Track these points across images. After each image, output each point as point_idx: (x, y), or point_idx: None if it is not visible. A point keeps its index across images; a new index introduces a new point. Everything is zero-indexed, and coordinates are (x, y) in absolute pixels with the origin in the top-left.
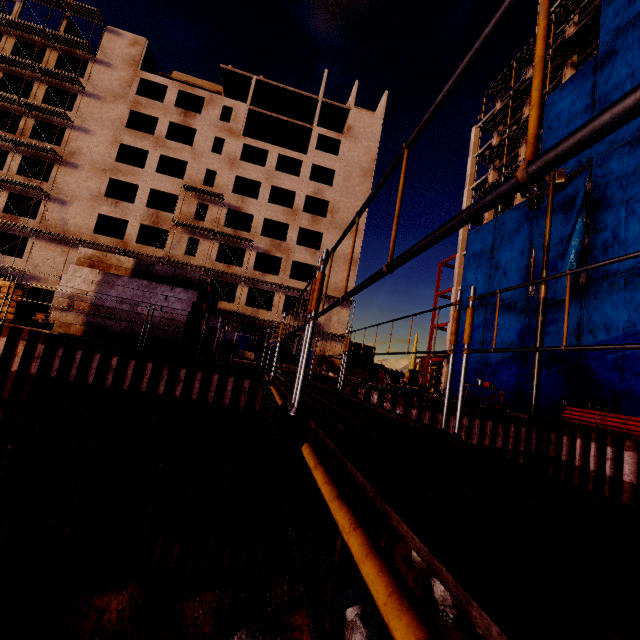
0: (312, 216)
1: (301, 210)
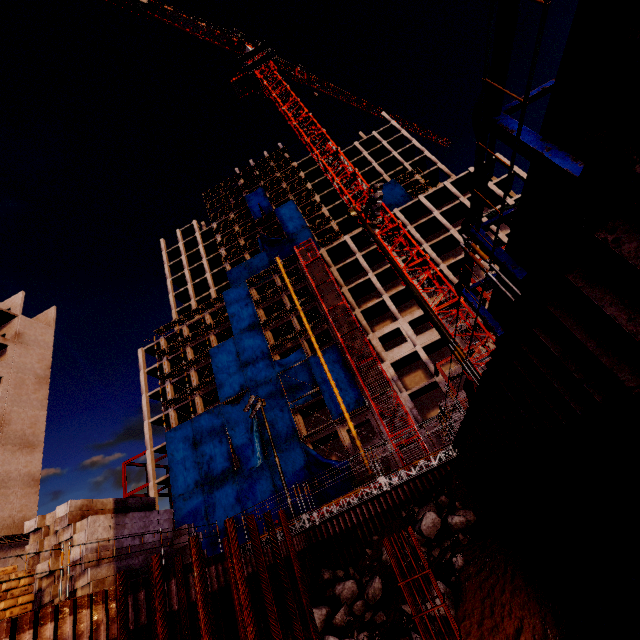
0: None
1: None
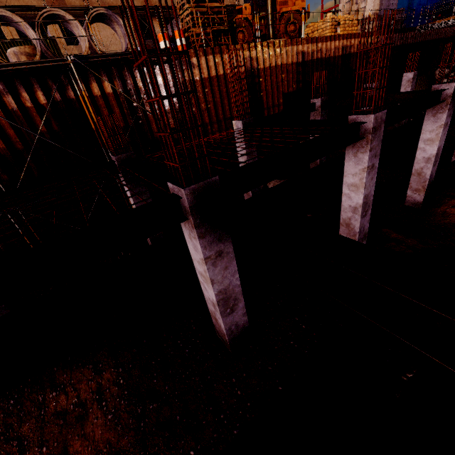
0: None
1: None
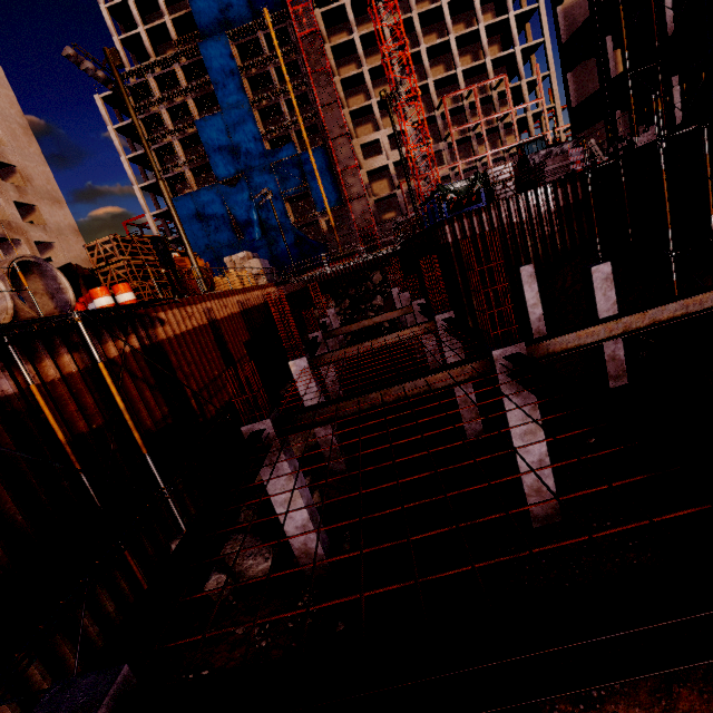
0: (15, 186)
1: (0, 179)
